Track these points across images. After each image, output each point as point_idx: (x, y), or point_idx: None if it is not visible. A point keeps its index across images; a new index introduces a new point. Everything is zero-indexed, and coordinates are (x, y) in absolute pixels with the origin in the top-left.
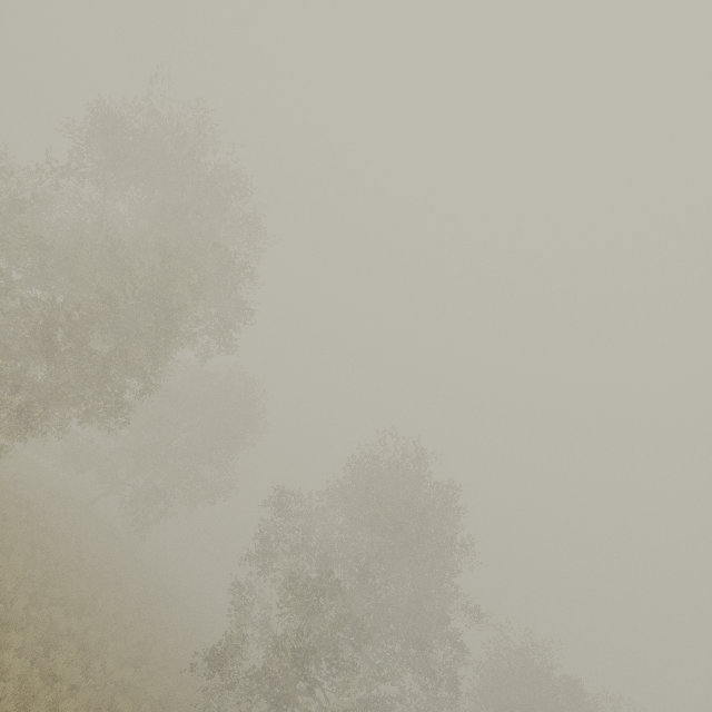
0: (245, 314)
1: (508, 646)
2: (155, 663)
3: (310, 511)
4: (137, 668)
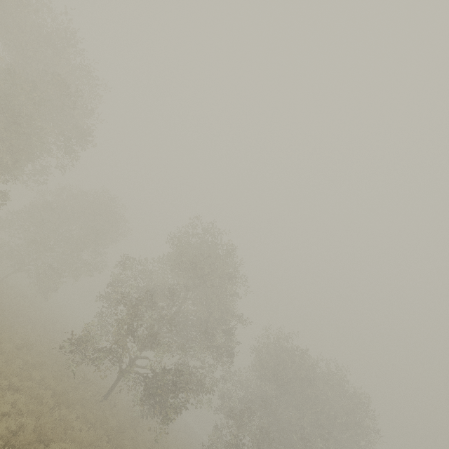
0: (88, 135)
1: (268, 337)
2: (39, 353)
3: (147, 268)
4: (20, 349)
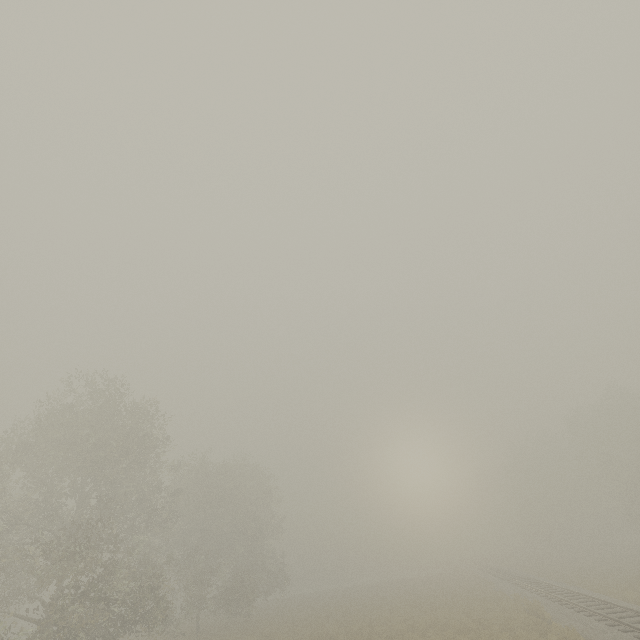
0: None
1: (190, 470)
2: None
3: None
4: None
